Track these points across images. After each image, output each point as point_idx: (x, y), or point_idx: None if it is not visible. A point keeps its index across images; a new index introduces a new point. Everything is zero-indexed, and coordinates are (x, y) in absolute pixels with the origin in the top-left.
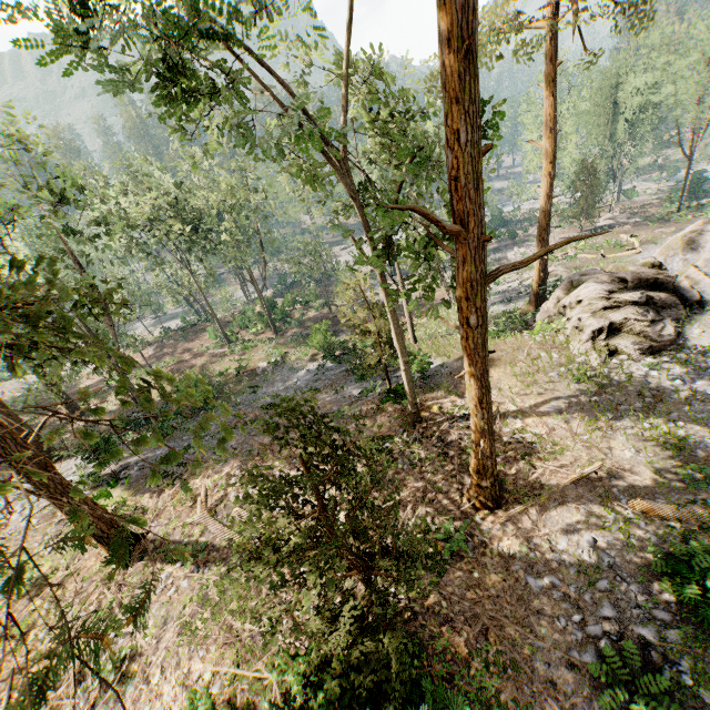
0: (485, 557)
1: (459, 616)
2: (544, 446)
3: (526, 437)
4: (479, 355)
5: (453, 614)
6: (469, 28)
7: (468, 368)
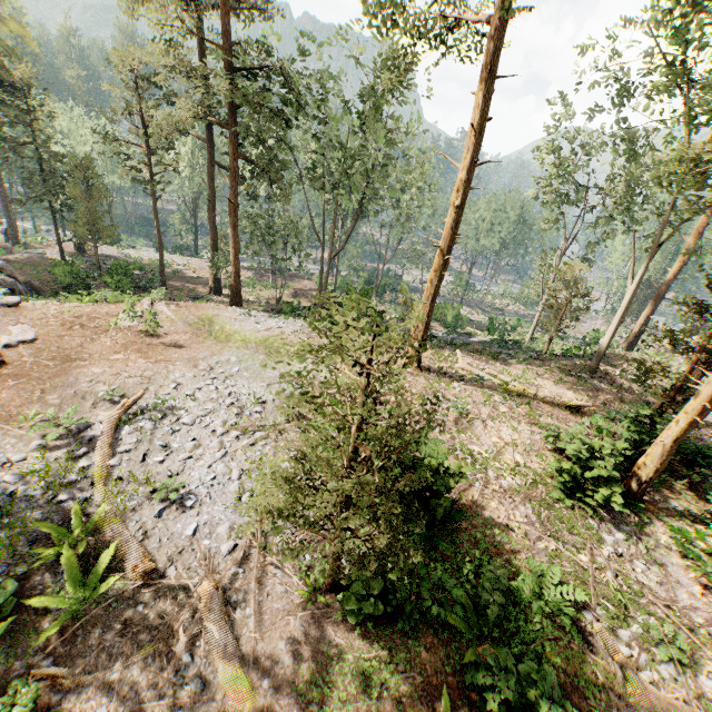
0: None
1: None
2: None
3: None
4: None
5: None
6: None
7: None
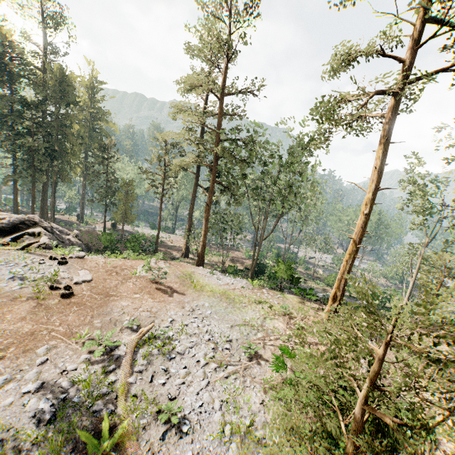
0: None
1: None
2: None
3: None
4: None
5: None
6: None
7: None
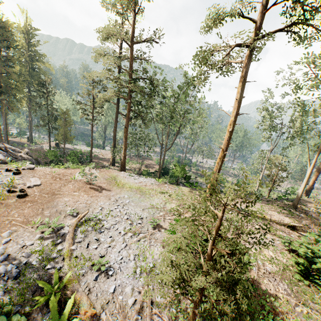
0: None
1: None
2: None
3: None
4: None
5: None
6: None
7: None
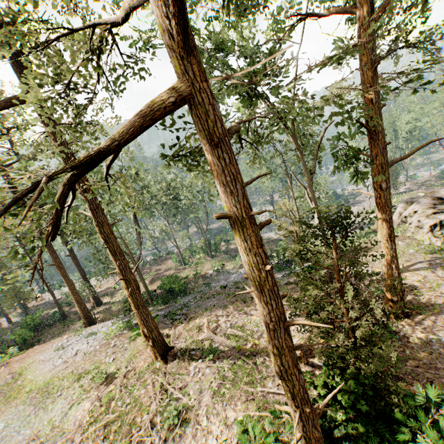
0: (410, 343)
1: (407, 375)
2: (423, 284)
3: (409, 281)
4: (388, 206)
5: (401, 374)
6: (375, 60)
7: (381, 216)
